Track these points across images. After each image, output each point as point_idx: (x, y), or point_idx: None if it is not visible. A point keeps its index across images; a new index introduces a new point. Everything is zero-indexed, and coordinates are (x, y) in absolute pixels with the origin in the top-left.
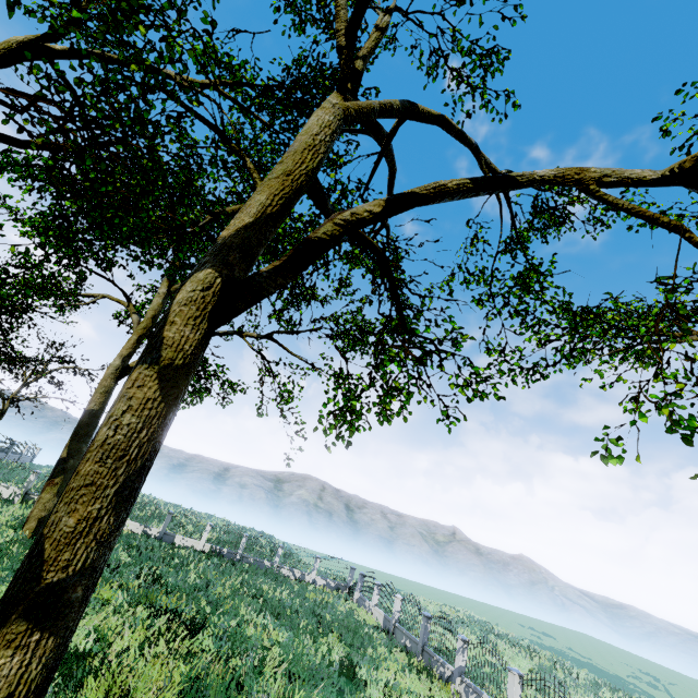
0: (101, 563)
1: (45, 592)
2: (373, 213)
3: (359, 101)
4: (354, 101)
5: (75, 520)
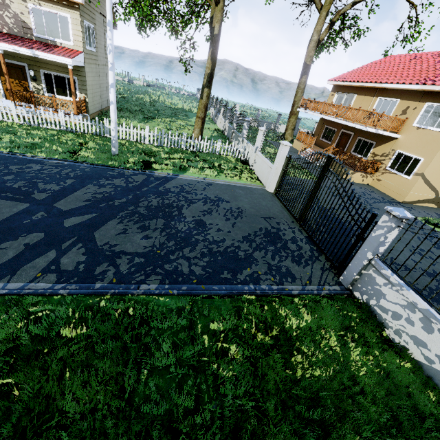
0: None
1: None
2: None
3: None
4: None
5: None
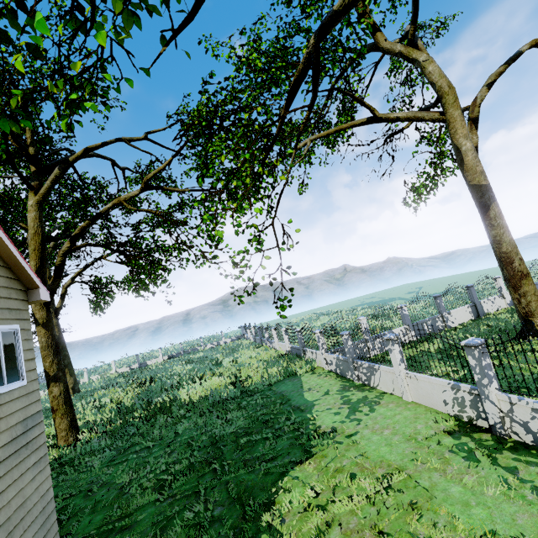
0: (63, 367)
1: (53, 377)
2: (69, 247)
3: (41, 191)
4: (39, 193)
5: (48, 363)
